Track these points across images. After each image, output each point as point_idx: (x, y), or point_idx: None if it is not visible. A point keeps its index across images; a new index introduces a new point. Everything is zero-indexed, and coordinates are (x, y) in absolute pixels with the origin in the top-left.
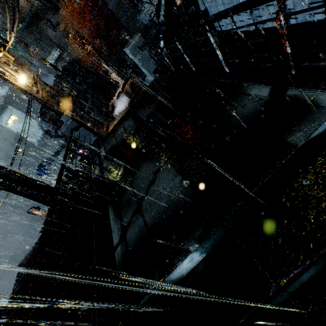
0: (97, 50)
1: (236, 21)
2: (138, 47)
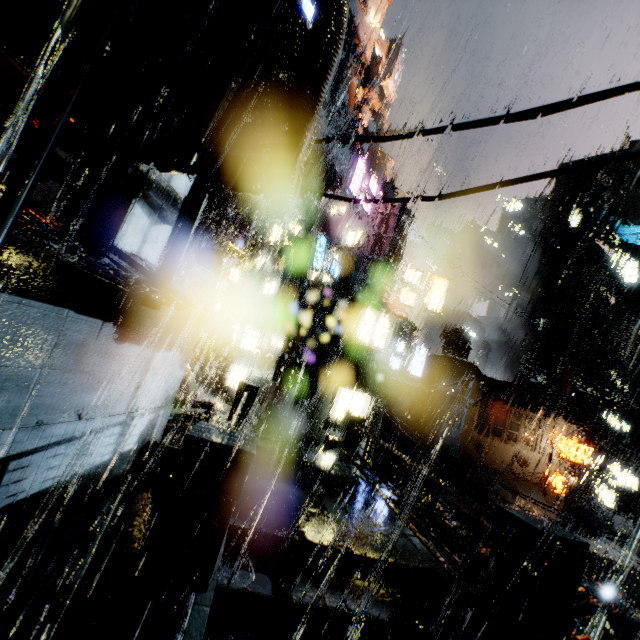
0: None
1: None
2: None
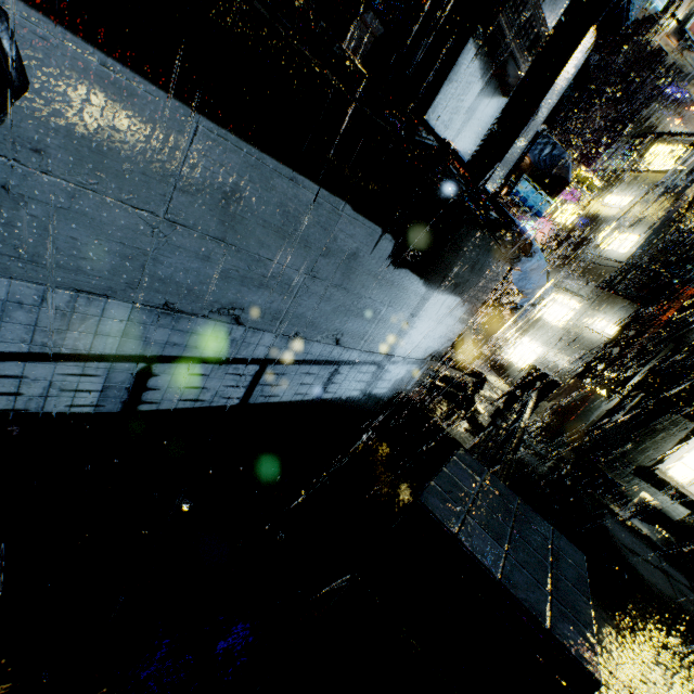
0: None
1: (159, 386)
2: None
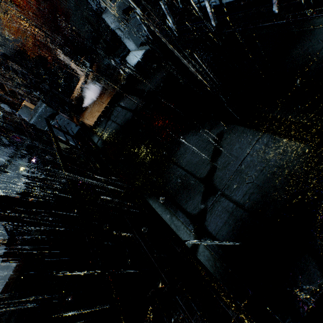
0: (47, 34)
1: None
2: (123, 10)
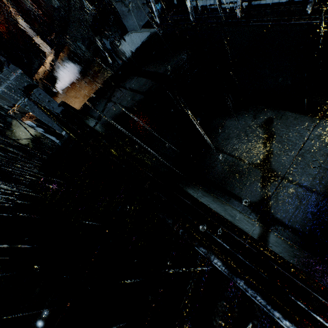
0: None
1: None
2: None
